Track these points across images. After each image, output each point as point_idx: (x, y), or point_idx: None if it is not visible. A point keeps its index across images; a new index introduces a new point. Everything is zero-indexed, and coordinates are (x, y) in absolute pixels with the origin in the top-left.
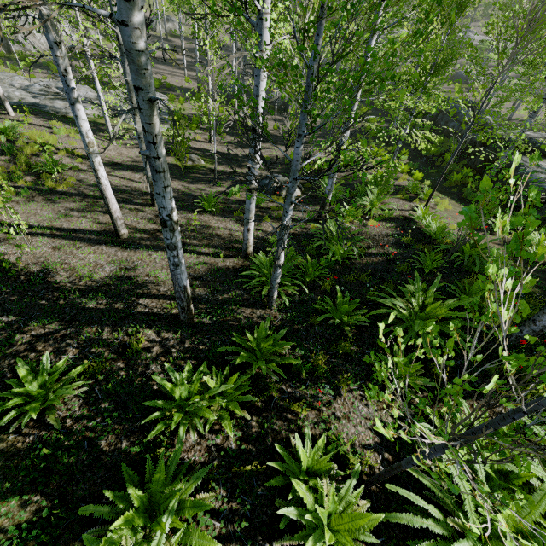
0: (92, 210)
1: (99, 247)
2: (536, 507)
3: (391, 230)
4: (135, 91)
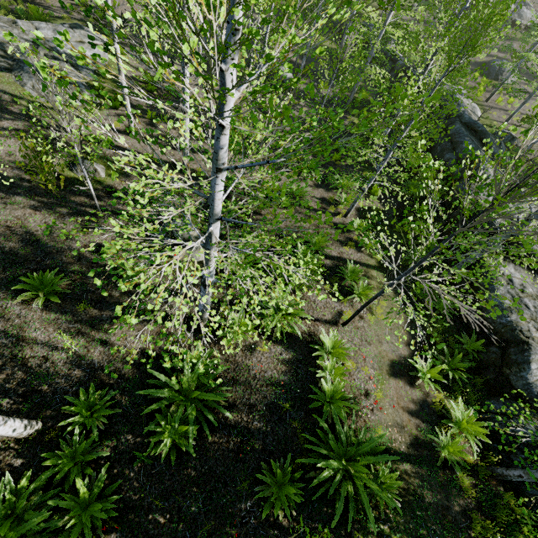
0: None
1: None
2: None
3: (279, 371)
4: None
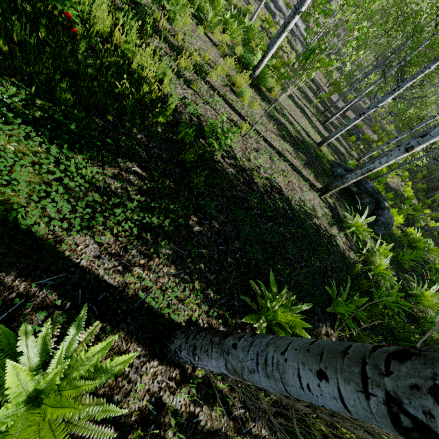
0: (308, 102)
1: (320, 124)
2: (425, 240)
3: (394, 186)
4: (434, 126)
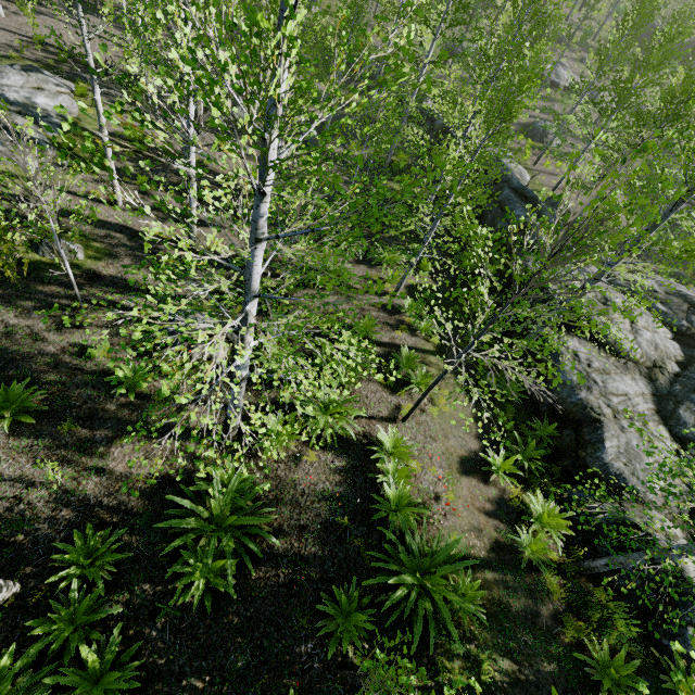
0: None
1: None
2: None
3: (332, 482)
4: None
